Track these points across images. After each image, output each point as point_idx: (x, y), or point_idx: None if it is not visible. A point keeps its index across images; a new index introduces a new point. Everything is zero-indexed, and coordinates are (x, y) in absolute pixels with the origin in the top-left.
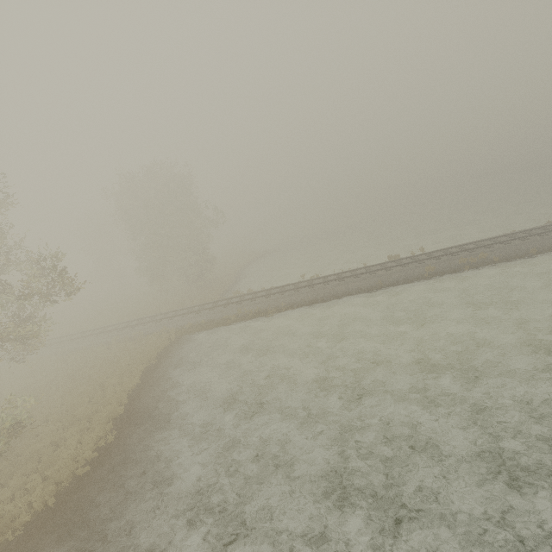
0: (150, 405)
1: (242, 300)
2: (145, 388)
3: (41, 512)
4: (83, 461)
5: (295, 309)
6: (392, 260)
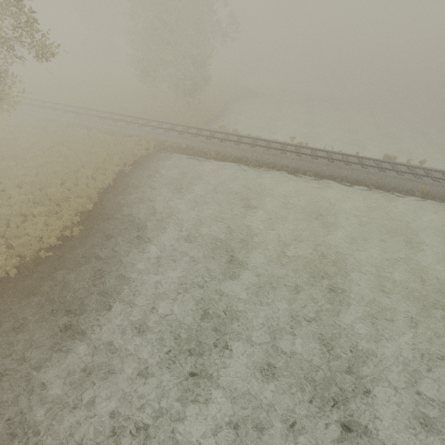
0: (118, 213)
1: (227, 139)
2: (116, 193)
3: (3, 278)
4: (47, 244)
5: (275, 171)
6: (386, 159)
